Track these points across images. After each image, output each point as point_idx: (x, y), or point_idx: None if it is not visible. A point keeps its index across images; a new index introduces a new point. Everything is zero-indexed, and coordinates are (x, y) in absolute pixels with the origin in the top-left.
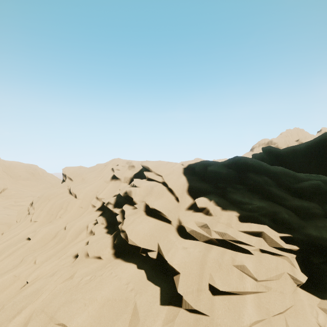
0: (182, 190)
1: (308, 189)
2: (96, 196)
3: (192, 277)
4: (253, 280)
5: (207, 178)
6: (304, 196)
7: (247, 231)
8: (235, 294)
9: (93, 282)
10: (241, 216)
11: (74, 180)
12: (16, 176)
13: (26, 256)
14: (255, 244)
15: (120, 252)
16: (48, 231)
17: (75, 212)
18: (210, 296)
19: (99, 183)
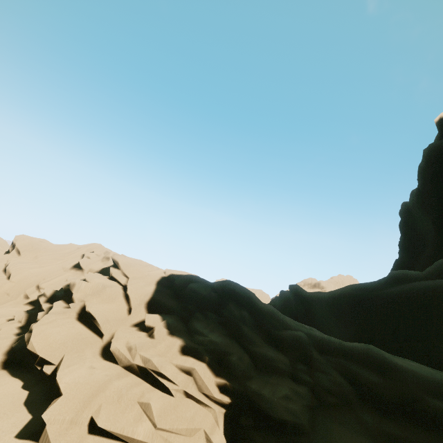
0: (141, 300)
1: (287, 339)
2: (38, 284)
3: (74, 403)
4: (152, 425)
5: (182, 295)
6: (282, 347)
7: (179, 364)
8: (122, 440)
9: None
10: (185, 346)
11: (23, 255)
12: None
13: None
14: (180, 382)
15: (14, 362)
16: None
17: None
18: (83, 433)
19: (54, 268)
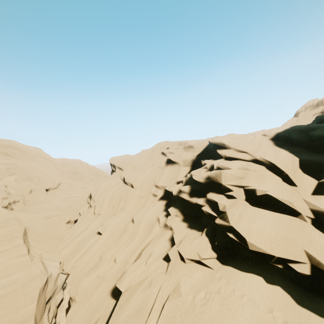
0: (292, 167)
1: None
2: (154, 185)
3: None
4: None
5: (317, 147)
6: None
7: None
8: None
9: (212, 304)
10: None
11: (125, 169)
12: (66, 171)
13: (104, 254)
14: None
15: (225, 256)
16: (116, 224)
17: (136, 203)
18: None
19: (153, 169)
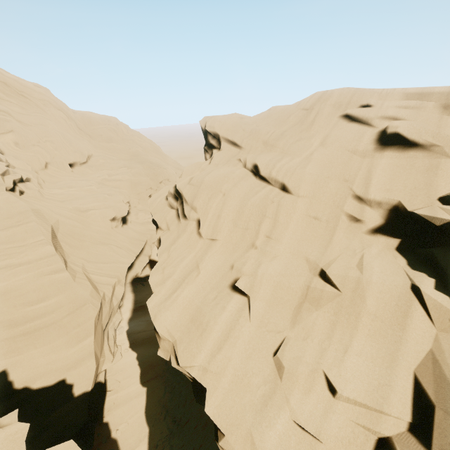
0: None
1: None
2: (353, 194)
3: None
4: None
5: None
6: None
7: None
8: None
9: None
10: None
11: (247, 147)
12: (96, 136)
13: (284, 359)
14: None
15: None
16: (278, 279)
17: (305, 230)
18: None
19: (336, 155)
